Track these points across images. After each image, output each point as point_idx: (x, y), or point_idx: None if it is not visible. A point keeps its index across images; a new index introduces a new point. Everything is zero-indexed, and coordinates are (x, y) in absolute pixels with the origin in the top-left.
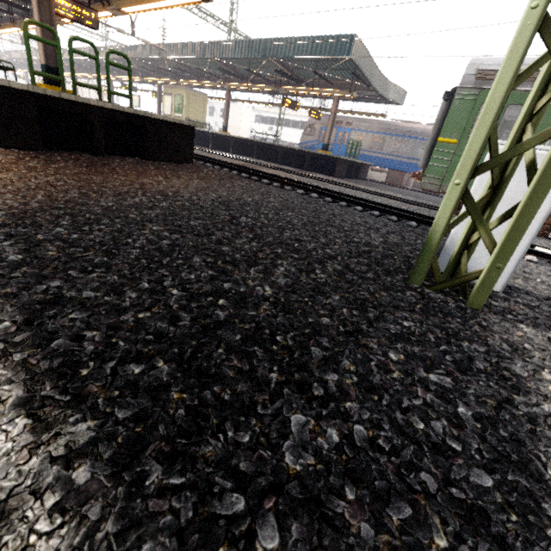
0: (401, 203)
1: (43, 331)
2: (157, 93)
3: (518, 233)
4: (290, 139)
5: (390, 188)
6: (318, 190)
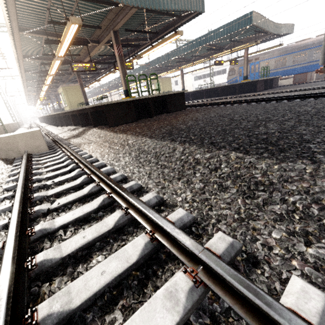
0: (312, 90)
1: (221, 146)
2: (146, 86)
3: None
4: (217, 82)
5: (298, 85)
6: (254, 100)
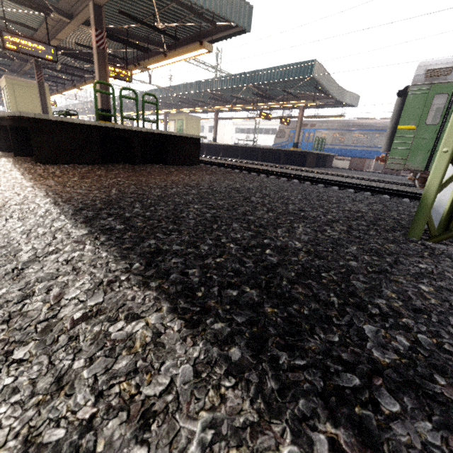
0: (370, 182)
1: (161, 269)
2: (164, 120)
3: None
4: (263, 143)
5: (354, 172)
6: (298, 177)
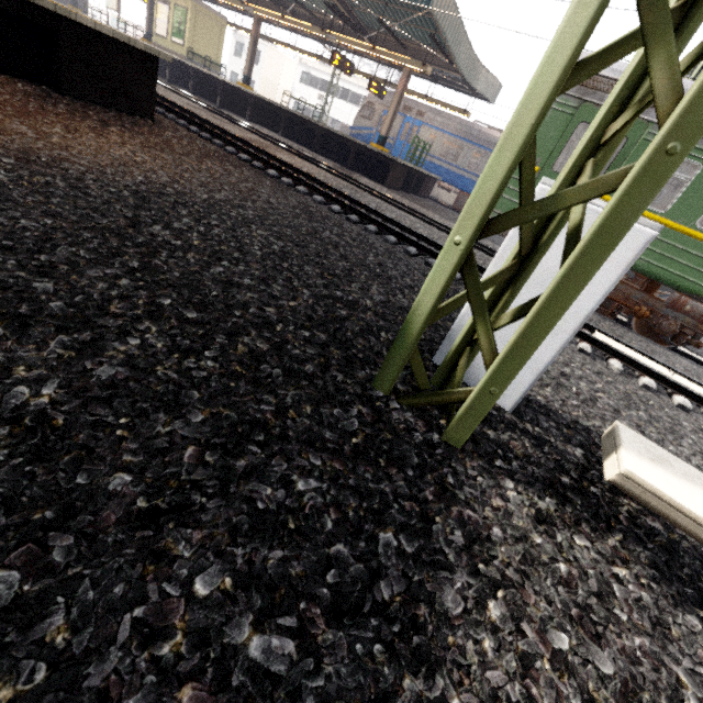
0: None
1: None
2: None
3: (529, 347)
4: (346, 120)
5: (455, 216)
6: (343, 201)
